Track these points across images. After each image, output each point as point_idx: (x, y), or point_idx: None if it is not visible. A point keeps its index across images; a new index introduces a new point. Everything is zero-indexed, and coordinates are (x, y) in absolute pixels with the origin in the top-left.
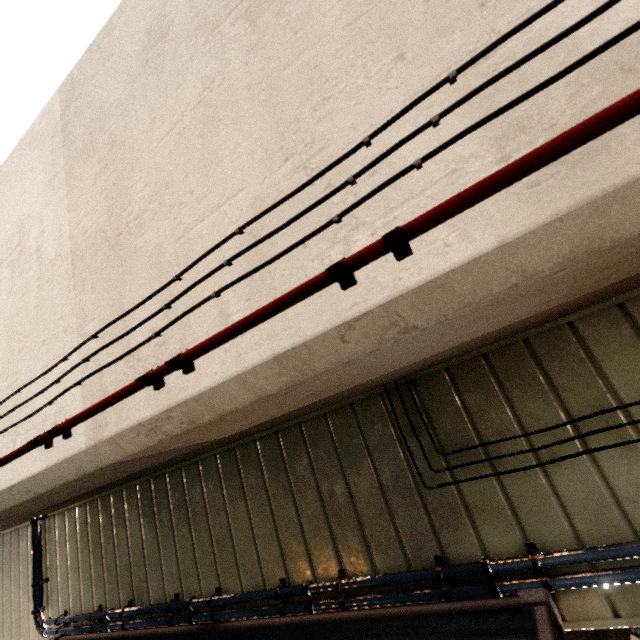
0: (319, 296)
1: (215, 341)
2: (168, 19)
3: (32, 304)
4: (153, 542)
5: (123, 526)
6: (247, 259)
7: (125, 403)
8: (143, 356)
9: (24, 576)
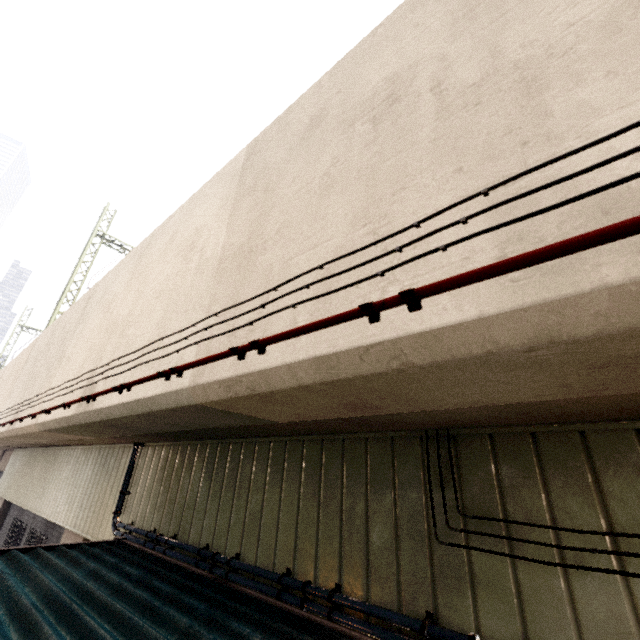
0: (354, 324)
1: (281, 336)
2: (325, 112)
3: (187, 284)
4: (205, 495)
5: (189, 473)
6: (319, 287)
7: (218, 364)
8: (238, 336)
9: (117, 484)
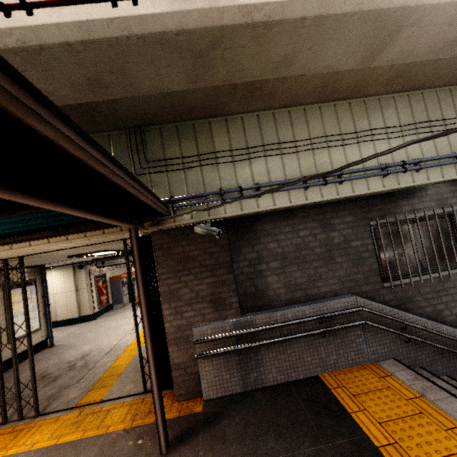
0: (103, 7)
1: (51, 2)
2: None
3: None
4: None
5: None
6: None
7: None
8: None
9: None
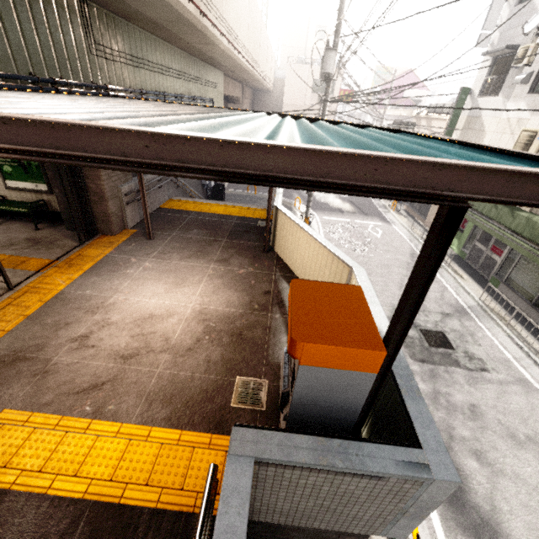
0: None
1: None
2: None
3: None
4: None
5: None
6: None
7: None
8: None
9: None
